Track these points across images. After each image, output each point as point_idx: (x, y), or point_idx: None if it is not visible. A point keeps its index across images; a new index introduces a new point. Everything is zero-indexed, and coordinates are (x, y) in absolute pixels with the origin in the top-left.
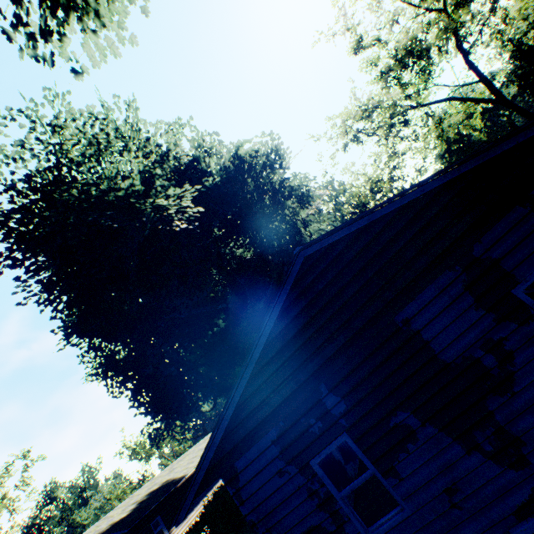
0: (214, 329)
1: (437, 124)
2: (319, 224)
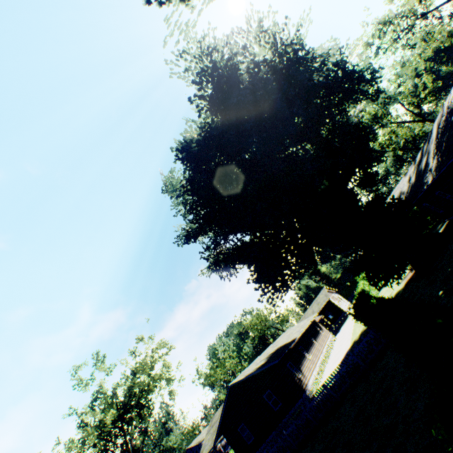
0: (321, 188)
1: (452, 16)
2: (381, 99)
